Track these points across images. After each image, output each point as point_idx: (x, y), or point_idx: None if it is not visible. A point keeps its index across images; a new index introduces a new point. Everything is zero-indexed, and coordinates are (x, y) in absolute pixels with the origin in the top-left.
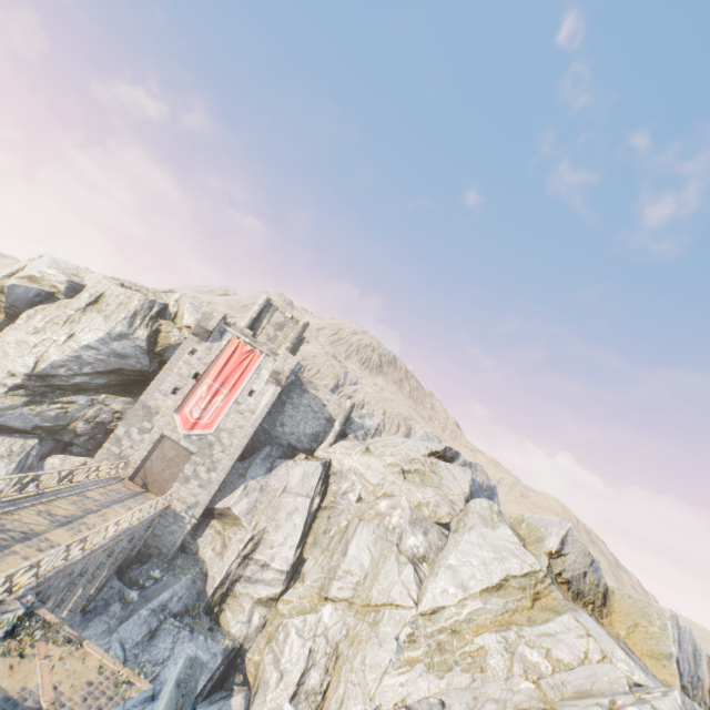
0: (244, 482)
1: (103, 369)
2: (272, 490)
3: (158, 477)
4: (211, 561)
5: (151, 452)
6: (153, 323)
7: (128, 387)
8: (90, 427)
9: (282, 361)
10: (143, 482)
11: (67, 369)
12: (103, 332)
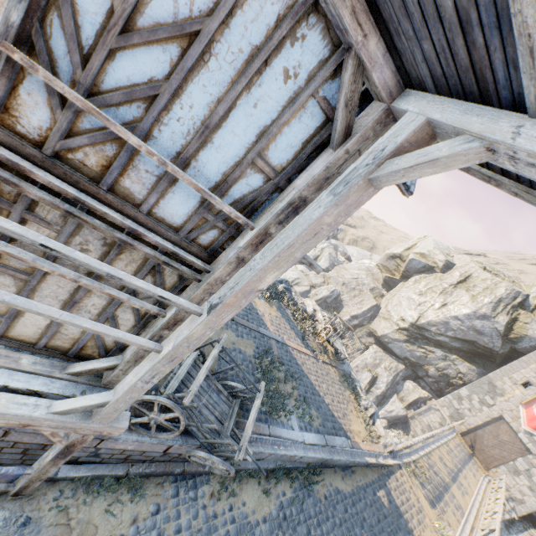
0: None
1: (460, 337)
2: None
3: (485, 448)
4: None
5: (484, 423)
6: (512, 311)
7: (472, 356)
8: (437, 374)
9: None
10: (470, 443)
11: (435, 328)
12: (469, 309)
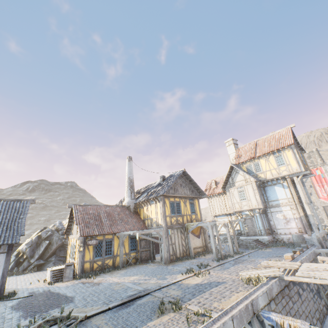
0: None
1: None
2: None
3: None
4: None
5: (325, 213)
6: None
7: None
8: None
9: None
10: None
11: None
12: None
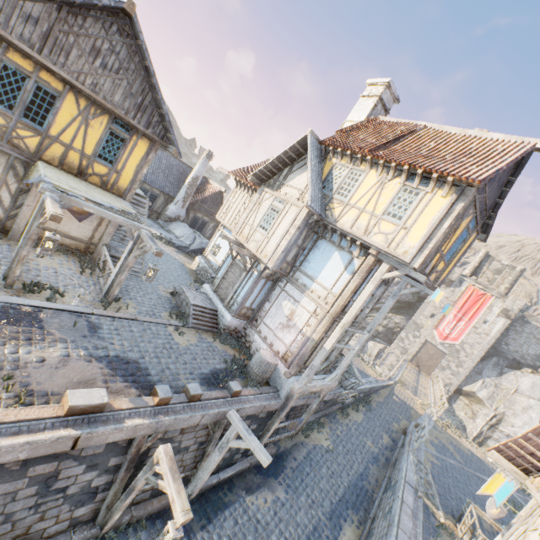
0: (481, 378)
1: None
2: (504, 388)
3: (424, 363)
4: (465, 420)
5: (419, 348)
6: None
7: (399, 310)
8: (384, 330)
9: (510, 302)
10: (416, 364)
11: None
12: None
